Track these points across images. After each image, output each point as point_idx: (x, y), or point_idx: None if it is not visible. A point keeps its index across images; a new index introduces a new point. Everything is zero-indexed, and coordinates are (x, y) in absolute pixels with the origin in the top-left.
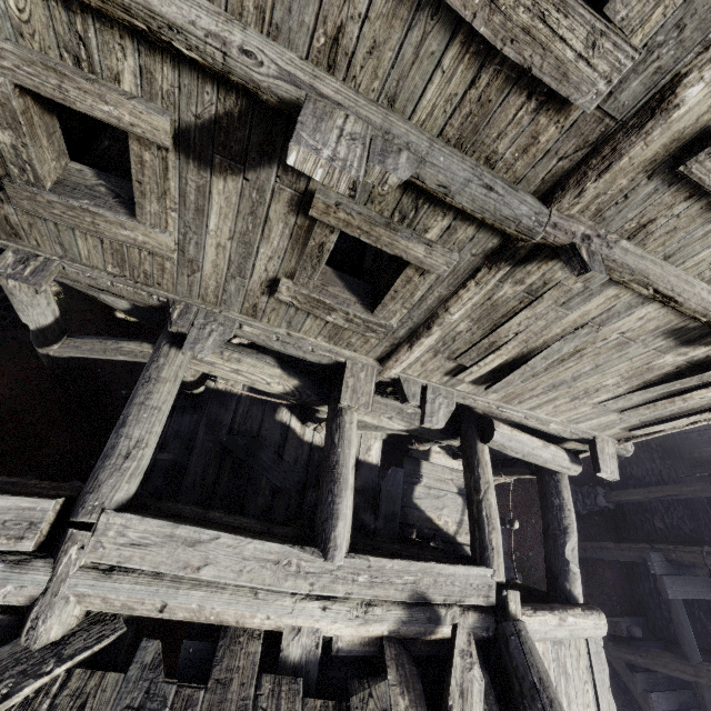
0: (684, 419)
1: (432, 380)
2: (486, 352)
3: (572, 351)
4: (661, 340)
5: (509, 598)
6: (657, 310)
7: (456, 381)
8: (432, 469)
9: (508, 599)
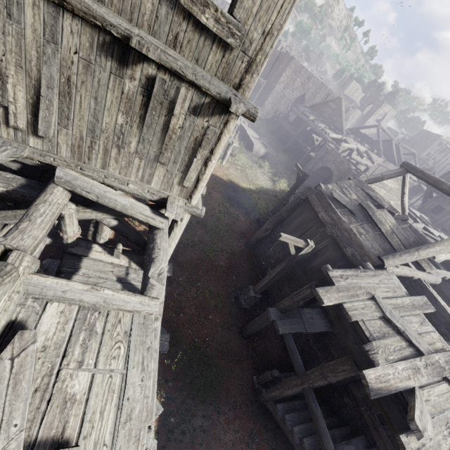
0: (196, 159)
1: (4, 136)
2: (4, 84)
3: (65, 81)
4: (106, 60)
5: (11, 255)
6: (73, 21)
7: (22, 135)
8: (93, 264)
9: (9, 255)
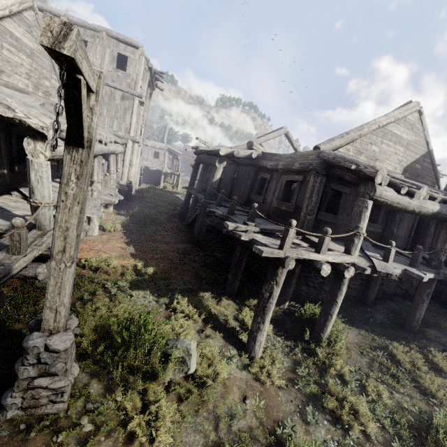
0: (127, 115)
1: None
2: None
3: None
4: None
5: None
6: None
7: None
8: None
9: None
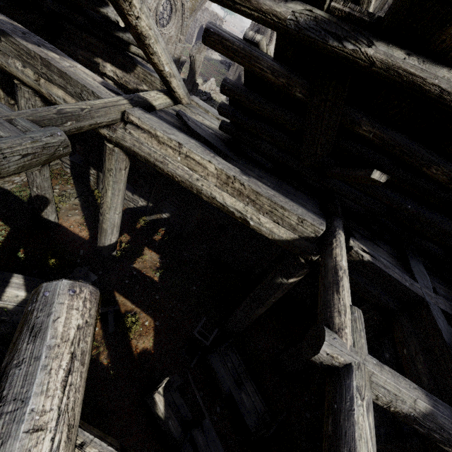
0: None
1: None
2: None
3: None
4: None
5: None
6: None
7: None
8: None
9: None
